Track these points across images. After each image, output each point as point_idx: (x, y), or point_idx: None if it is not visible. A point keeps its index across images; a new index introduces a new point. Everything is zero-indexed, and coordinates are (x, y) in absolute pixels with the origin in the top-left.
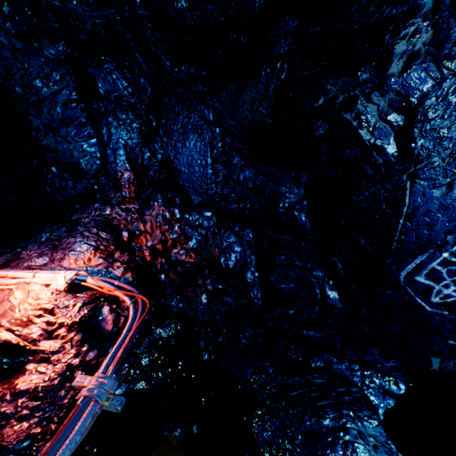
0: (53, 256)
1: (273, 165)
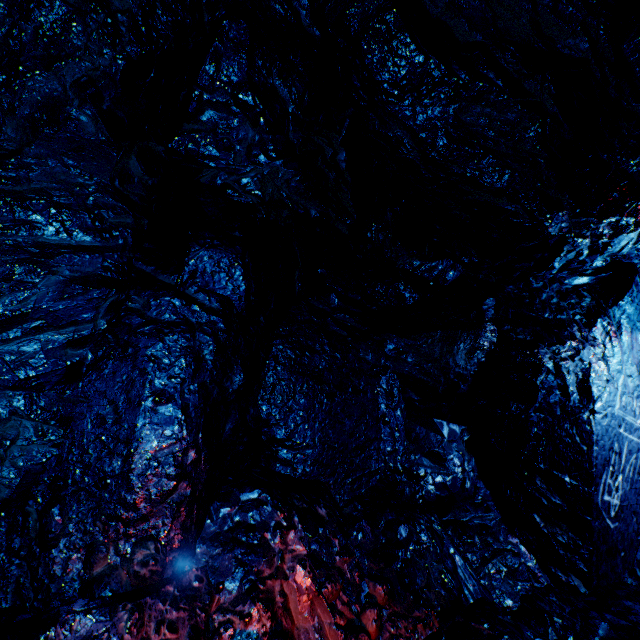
0: None
1: (448, 418)
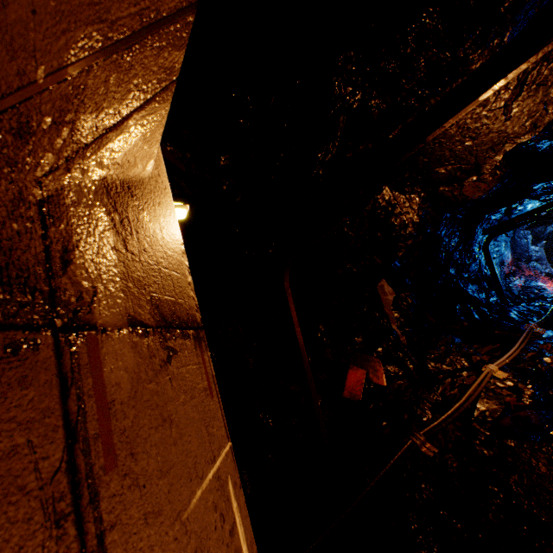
0: (548, 285)
1: (539, 243)
